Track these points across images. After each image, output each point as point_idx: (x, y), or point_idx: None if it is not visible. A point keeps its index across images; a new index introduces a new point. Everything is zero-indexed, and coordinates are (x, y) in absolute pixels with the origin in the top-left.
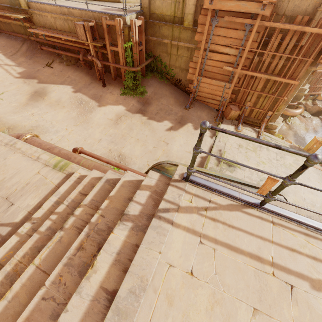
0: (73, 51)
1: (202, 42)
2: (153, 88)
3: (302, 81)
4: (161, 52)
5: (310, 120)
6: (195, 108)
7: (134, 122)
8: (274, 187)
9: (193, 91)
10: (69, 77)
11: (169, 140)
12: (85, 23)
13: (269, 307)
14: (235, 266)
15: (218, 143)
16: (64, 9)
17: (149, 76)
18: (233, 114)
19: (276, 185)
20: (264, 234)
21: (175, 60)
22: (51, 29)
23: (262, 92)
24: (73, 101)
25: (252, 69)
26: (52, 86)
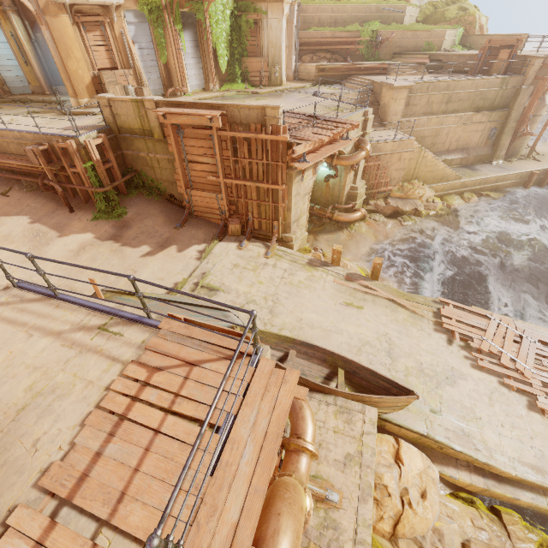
0: (35, 175)
1: (174, 153)
2: (137, 207)
3: (291, 185)
4: (143, 166)
5: (384, 224)
6: (190, 226)
7: (101, 251)
8: (264, 309)
9: (187, 206)
10: (29, 206)
11: (140, 267)
12: (34, 148)
13: (6, 345)
14: (4, 330)
15: (204, 265)
16: (16, 133)
17: (133, 194)
18: (234, 229)
19: (267, 307)
20: (44, 313)
21: (160, 173)
22: (5, 154)
23: (258, 201)
24: (27, 234)
25: (238, 177)
26: (3, 219)
